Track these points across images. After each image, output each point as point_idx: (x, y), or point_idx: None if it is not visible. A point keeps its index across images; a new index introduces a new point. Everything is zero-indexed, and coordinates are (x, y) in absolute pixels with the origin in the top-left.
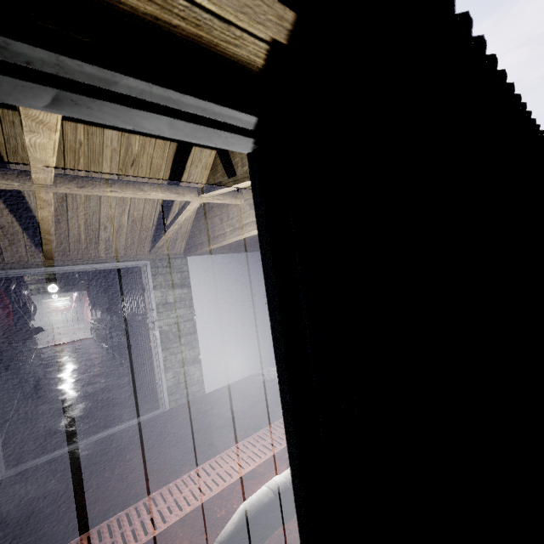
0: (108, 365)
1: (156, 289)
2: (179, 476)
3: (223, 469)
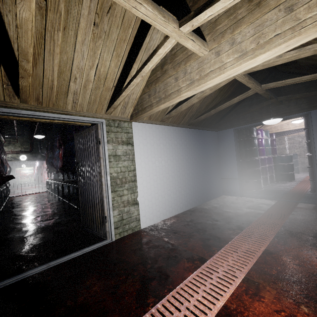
0: (59, 207)
1: (109, 143)
2: (147, 310)
3: (191, 303)
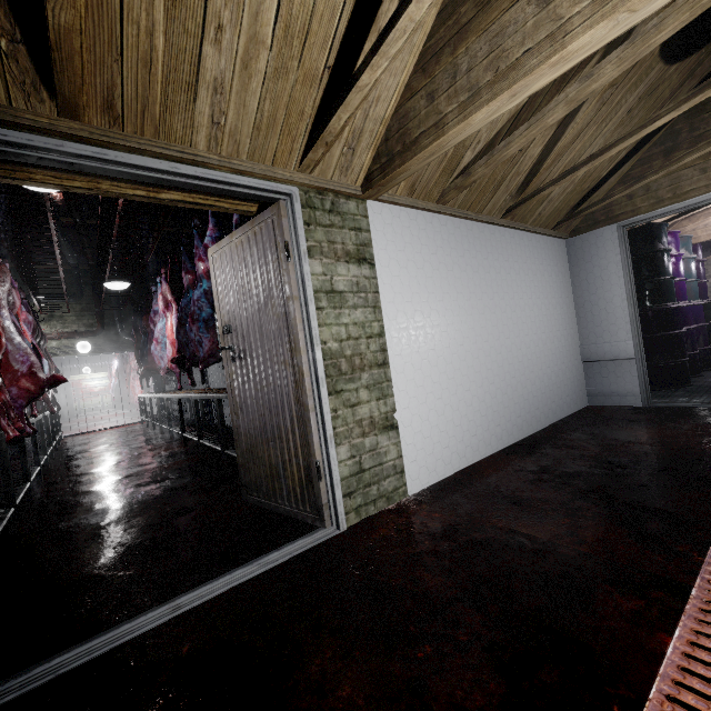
0: (177, 453)
1: (312, 256)
2: None
3: None
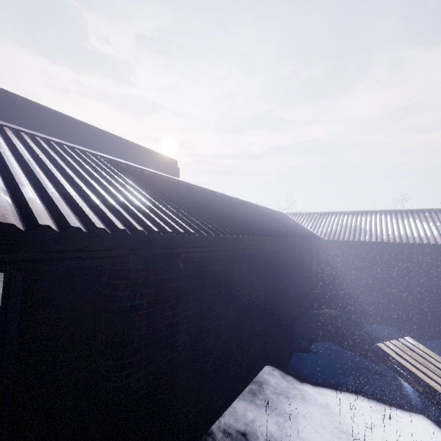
0: None
1: None
2: None
3: None
